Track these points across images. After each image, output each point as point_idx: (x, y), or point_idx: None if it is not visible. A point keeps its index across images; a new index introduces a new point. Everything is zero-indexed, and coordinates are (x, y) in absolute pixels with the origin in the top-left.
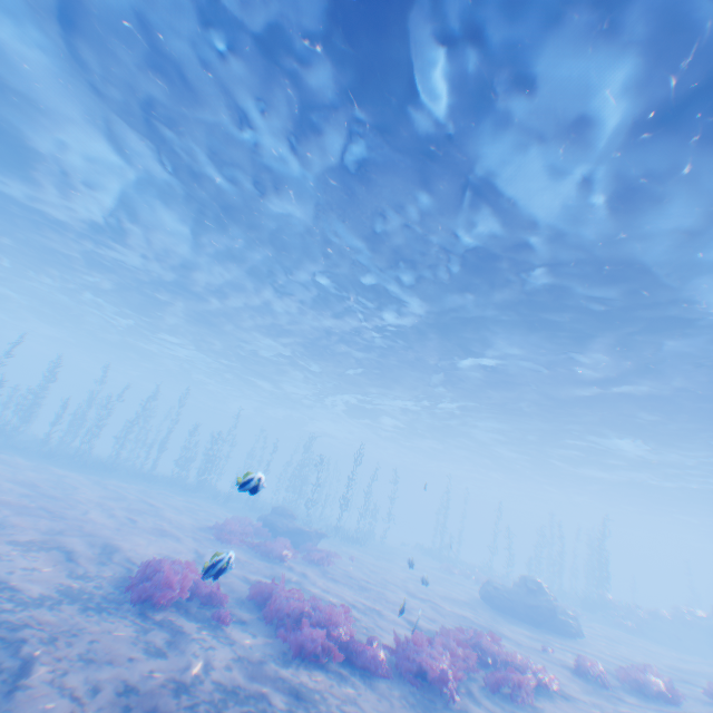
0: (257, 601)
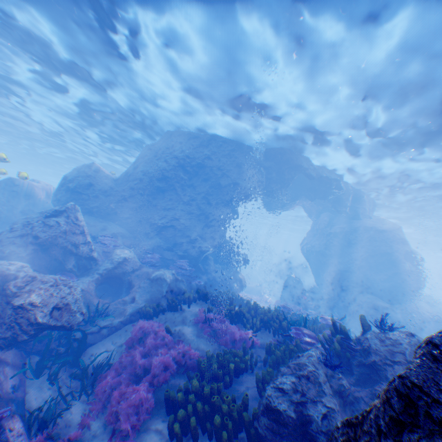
0: None
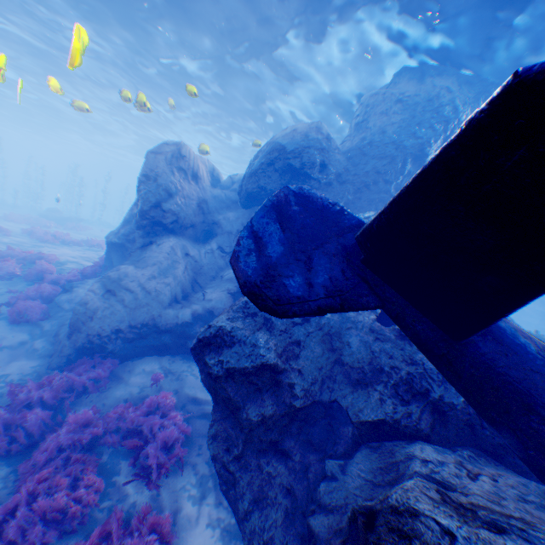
0: (27, 234)
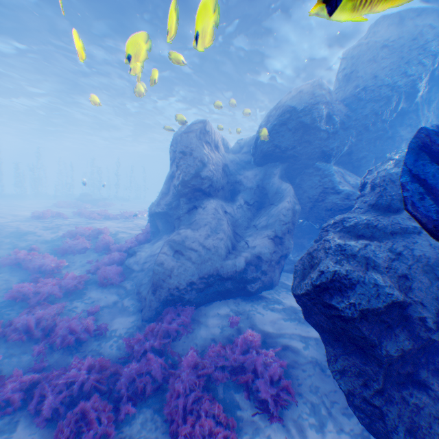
0: (77, 215)
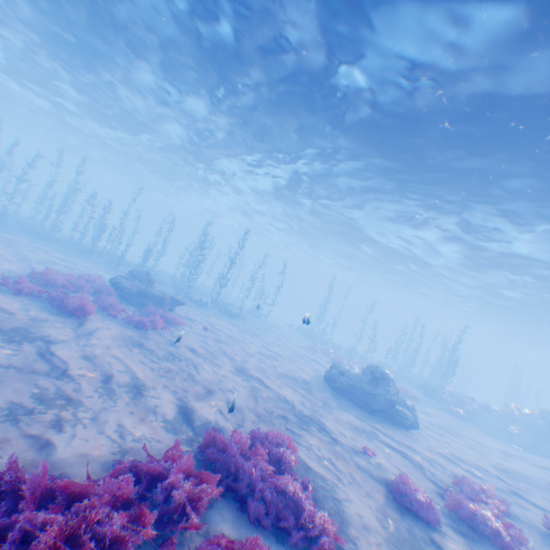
0: None
